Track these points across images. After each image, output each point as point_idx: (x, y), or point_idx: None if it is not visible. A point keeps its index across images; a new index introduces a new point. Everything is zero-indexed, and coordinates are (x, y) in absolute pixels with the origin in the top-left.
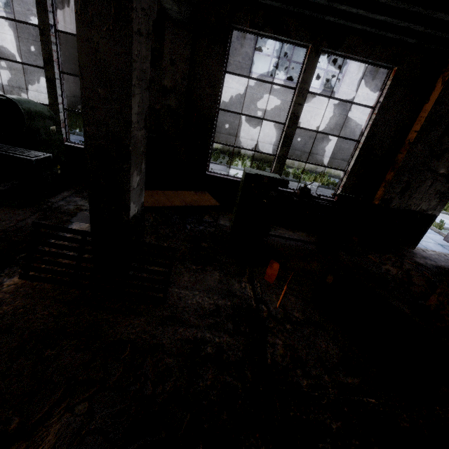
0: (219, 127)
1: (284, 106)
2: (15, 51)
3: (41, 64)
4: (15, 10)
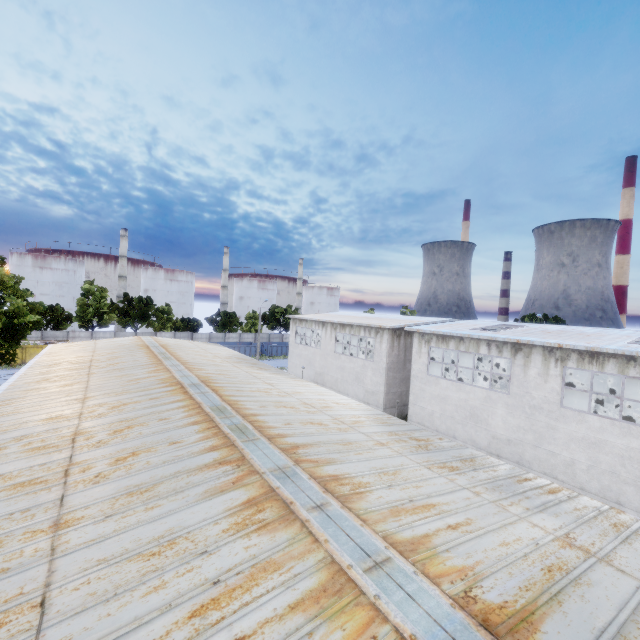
0: (530, 462)
1: (628, 453)
2: (370, 381)
3: (382, 390)
4: (375, 360)
